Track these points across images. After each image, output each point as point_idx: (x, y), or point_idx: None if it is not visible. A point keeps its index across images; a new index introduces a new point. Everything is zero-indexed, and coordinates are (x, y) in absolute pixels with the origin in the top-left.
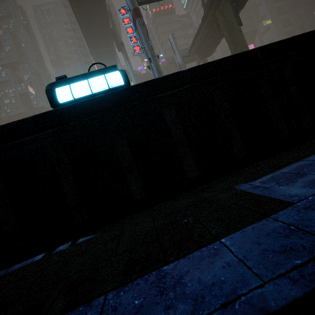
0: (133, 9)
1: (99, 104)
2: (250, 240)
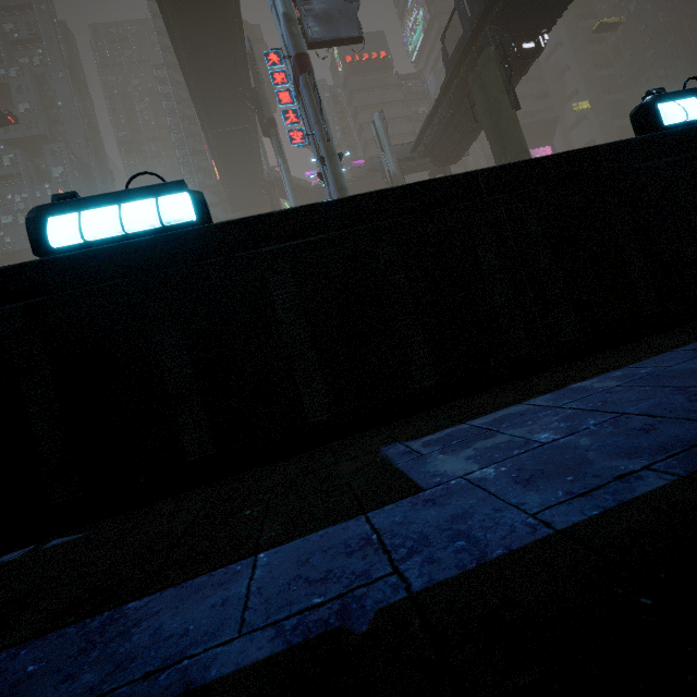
0: (296, 55)
1: (139, 256)
2: (296, 558)
